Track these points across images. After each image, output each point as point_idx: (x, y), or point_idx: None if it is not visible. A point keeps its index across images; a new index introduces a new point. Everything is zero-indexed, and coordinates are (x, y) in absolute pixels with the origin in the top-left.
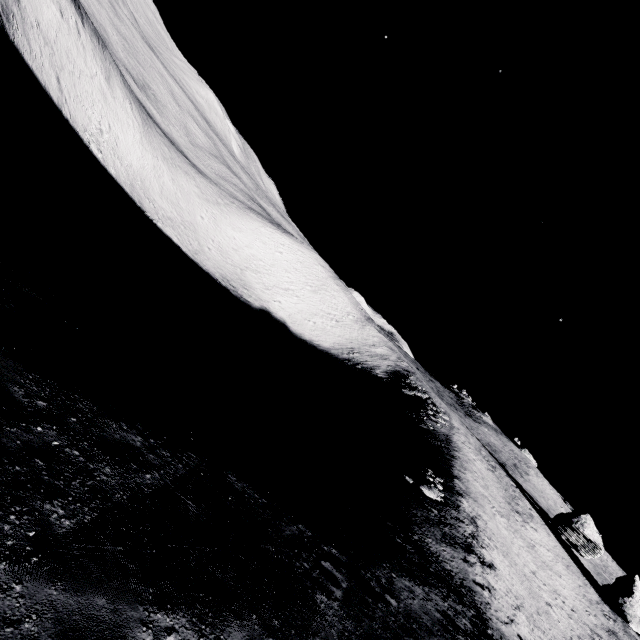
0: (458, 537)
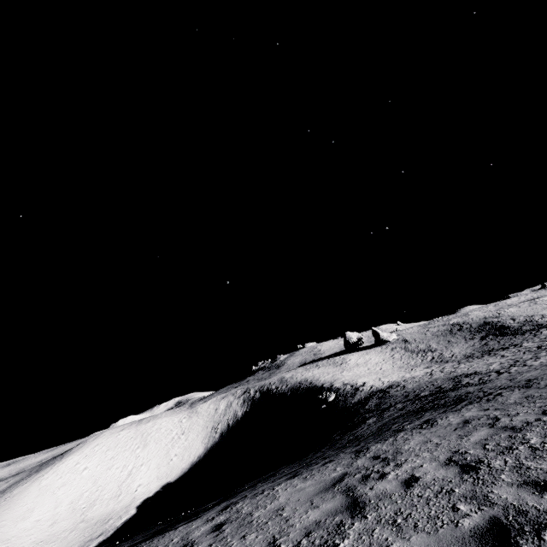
0: (352, 392)
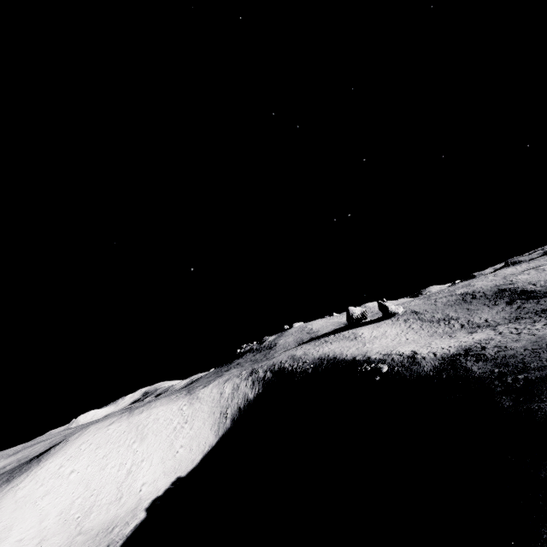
0: (408, 360)
